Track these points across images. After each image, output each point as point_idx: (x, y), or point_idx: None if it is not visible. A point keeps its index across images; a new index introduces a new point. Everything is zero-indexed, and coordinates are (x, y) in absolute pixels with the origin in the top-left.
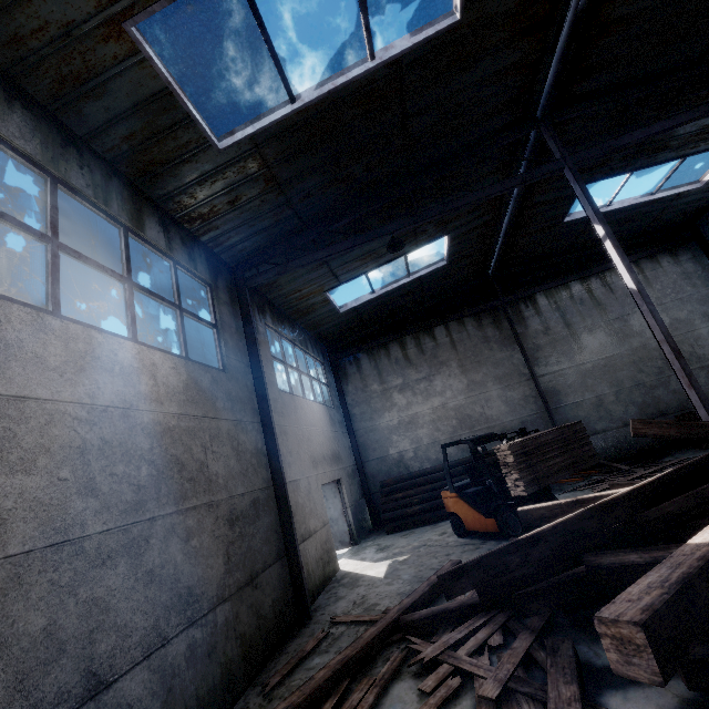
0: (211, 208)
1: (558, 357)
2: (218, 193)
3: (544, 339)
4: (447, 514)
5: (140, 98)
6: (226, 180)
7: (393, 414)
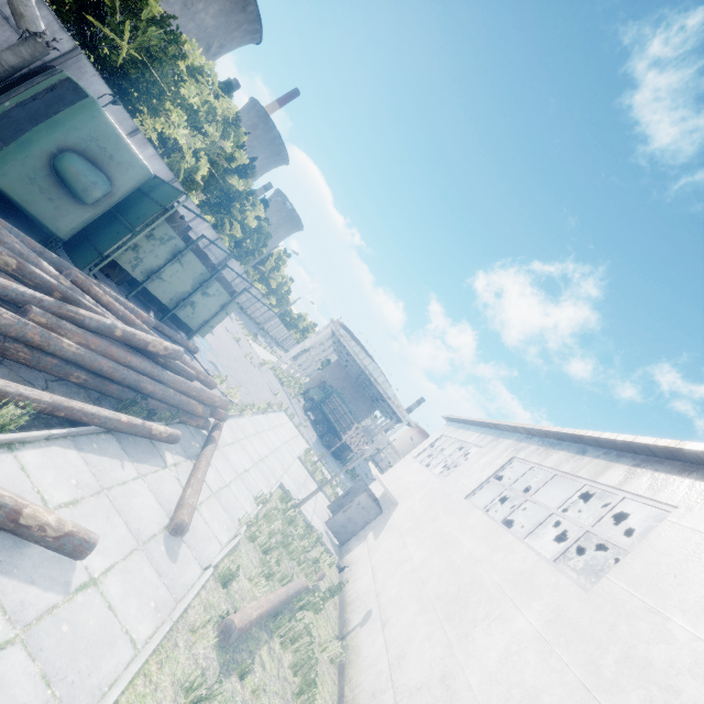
0: None
1: None
2: None
3: None
4: None
5: None
6: None
7: None
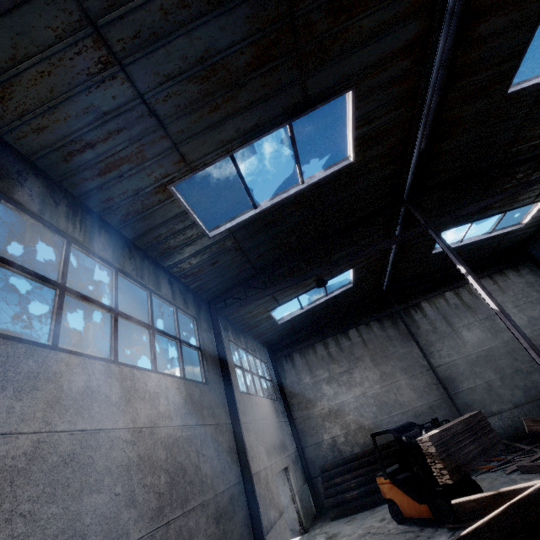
0: (199, 269)
1: (448, 350)
2: (205, 259)
3: (434, 336)
4: (381, 498)
5: (168, 217)
6: (211, 252)
7: (324, 403)
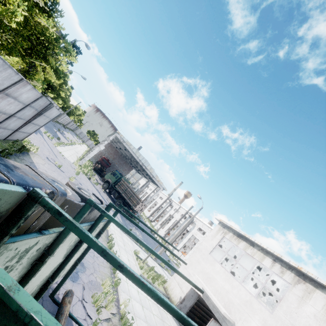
0: None
1: None
2: None
3: None
4: None
5: None
6: None
7: None
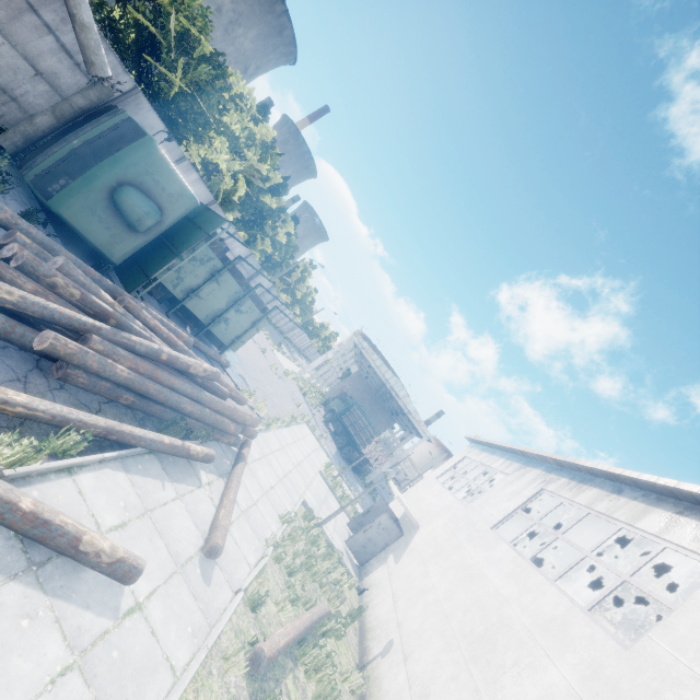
0: None
1: None
2: None
3: None
4: None
5: None
6: None
7: None
